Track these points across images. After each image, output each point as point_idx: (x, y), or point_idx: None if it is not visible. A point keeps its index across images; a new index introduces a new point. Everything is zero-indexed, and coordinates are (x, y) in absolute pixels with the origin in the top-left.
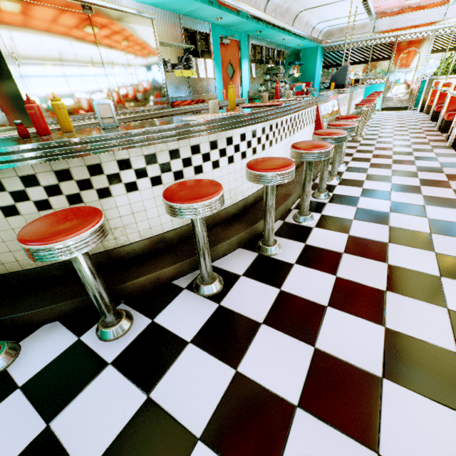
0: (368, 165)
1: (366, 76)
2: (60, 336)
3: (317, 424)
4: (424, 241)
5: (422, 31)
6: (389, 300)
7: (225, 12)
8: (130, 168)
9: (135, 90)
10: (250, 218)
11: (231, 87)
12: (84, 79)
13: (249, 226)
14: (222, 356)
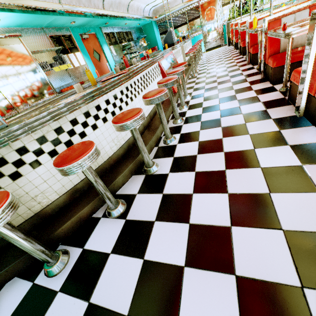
0: (203, 91)
1: (189, 32)
2: (19, 287)
3: (198, 272)
4: (242, 130)
5: None
6: (228, 175)
7: (75, 17)
8: (28, 152)
9: (25, 92)
10: (134, 153)
11: (87, 71)
12: None
13: (134, 158)
14: (133, 254)
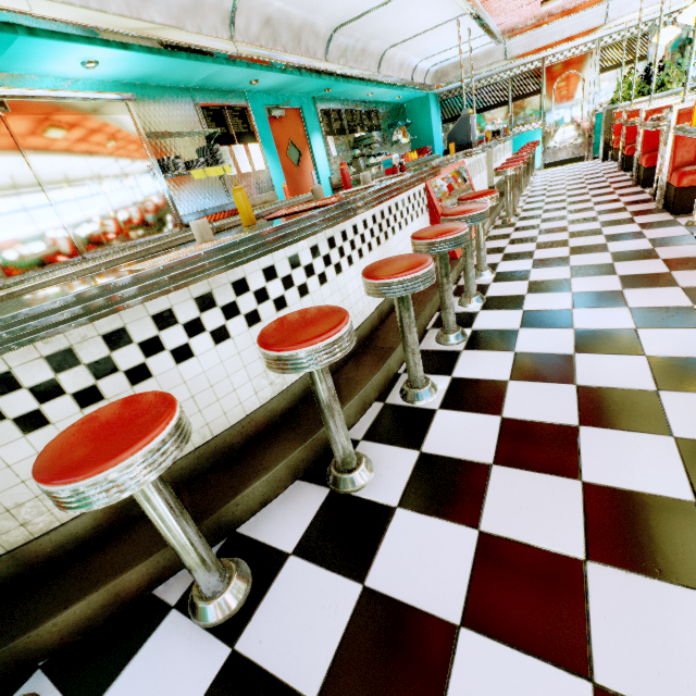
0: (529, 265)
1: (510, 123)
2: None
3: None
4: (647, 413)
5: (579, 45)
6: (594, 589)
7: (260, 71)
8: (18, 388)
9: (112, 217)
10: (315, 413)
11: (236, 189)
12: (7, 217)
13: (311, 432)
14: None
